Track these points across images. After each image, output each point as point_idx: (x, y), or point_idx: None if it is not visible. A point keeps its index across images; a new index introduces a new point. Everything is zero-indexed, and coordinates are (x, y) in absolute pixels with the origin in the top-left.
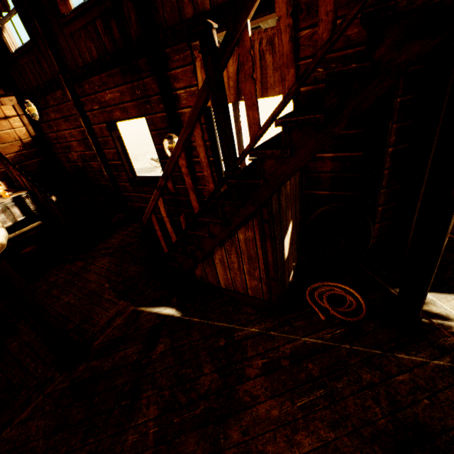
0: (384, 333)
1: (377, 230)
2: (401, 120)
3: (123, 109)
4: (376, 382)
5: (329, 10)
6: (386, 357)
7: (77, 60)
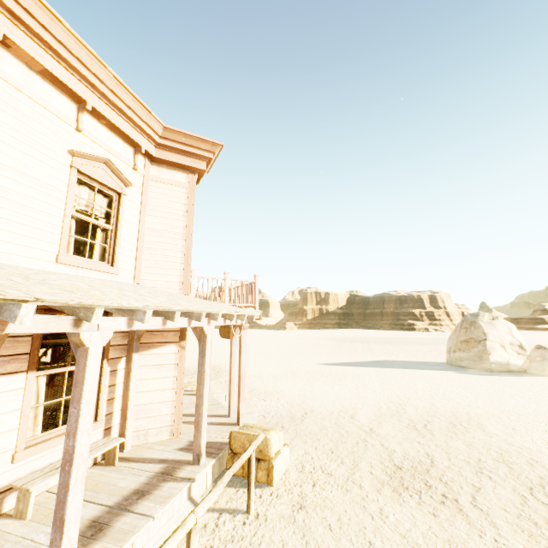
0: None
1: None
2: None
3: None
4: None
5: None
6: None
7: None
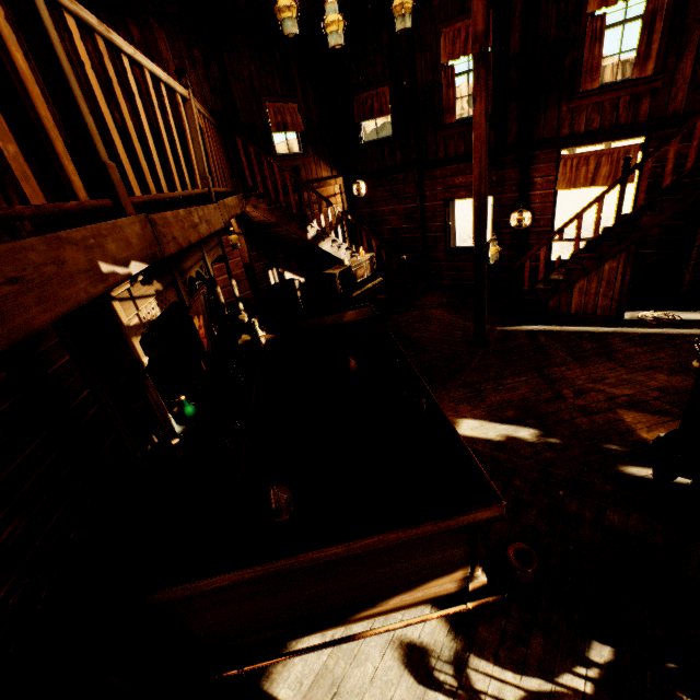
0: (698, 327)
1: (687, 280)
2: None
3: (471, 190)
4: (697, 340)
5: (692, 159)
6: None
7: (439, 153)
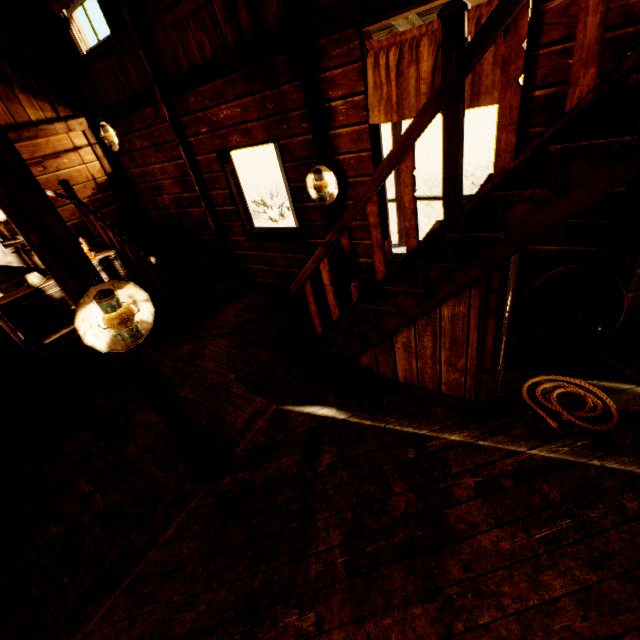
0: None
1: (627, 303)
2: None
3: (245, 132)
4: None
5: None
6: None
7: (180, 62)
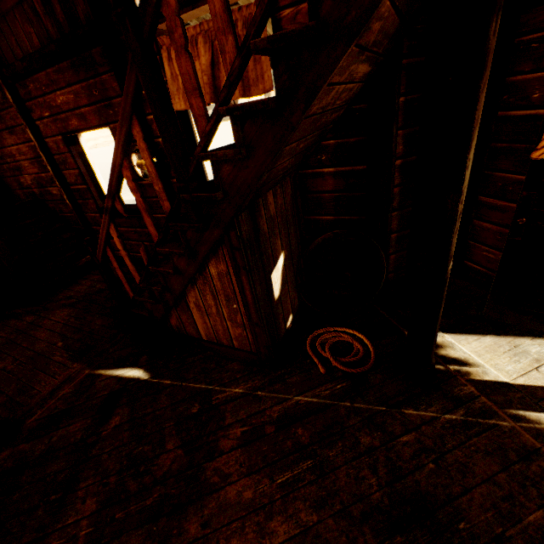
0: (392, 385)
1: (393, 263)
2: (409, 126)
3: (81, 116)
4: (376, 446)
5: None
6: (391, 415)
7: (15, 51)
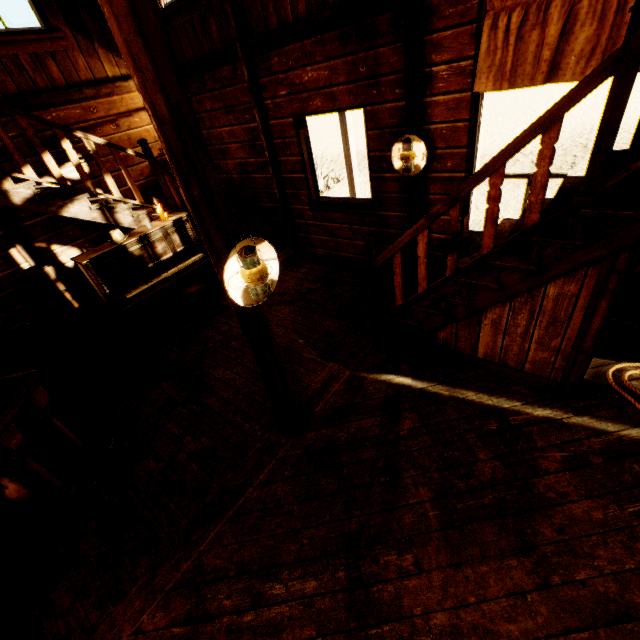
0: None
1: None
2: None
3: (329, 96)
4: None
5: None
6: None
7: (269, 19)
